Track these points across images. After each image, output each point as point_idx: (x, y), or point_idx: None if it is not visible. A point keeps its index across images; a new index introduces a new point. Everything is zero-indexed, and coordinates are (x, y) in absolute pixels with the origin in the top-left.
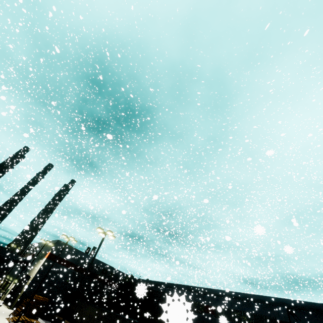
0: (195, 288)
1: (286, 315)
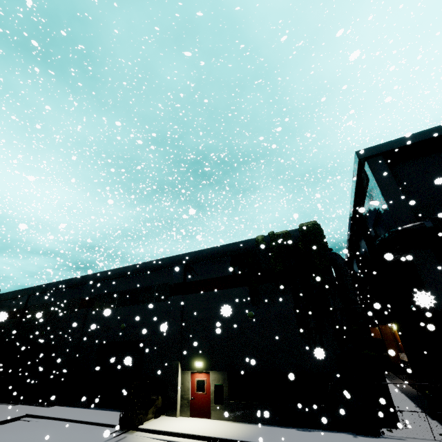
0: (71, 281)
1: (182, 275)
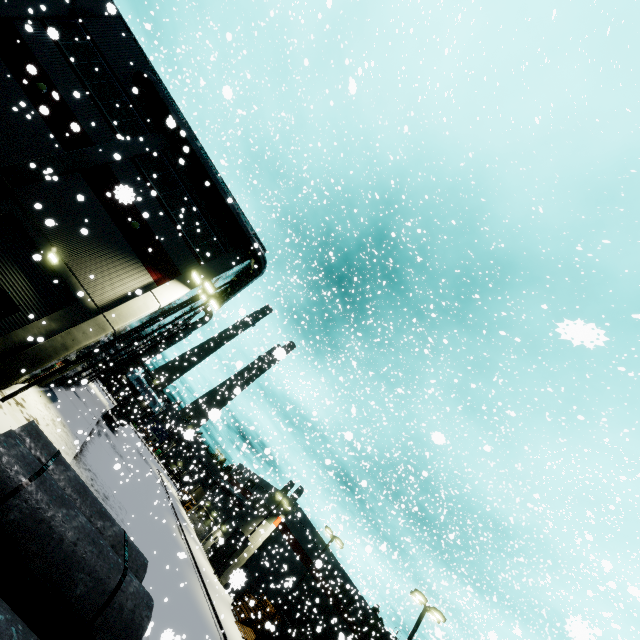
0: None
1: None
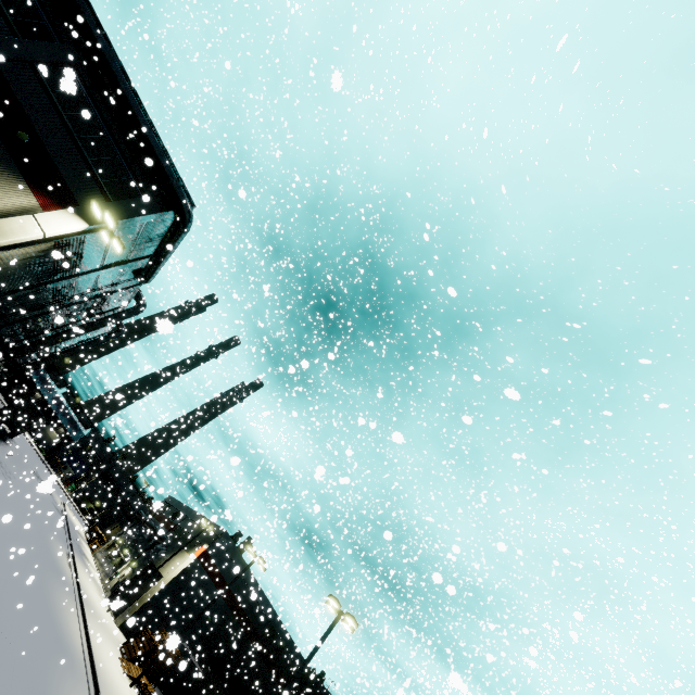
0: None
1: None
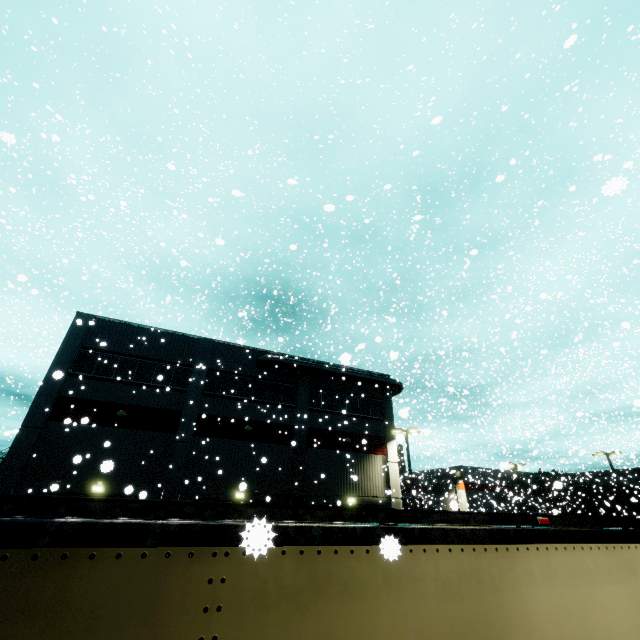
0: None
1: None
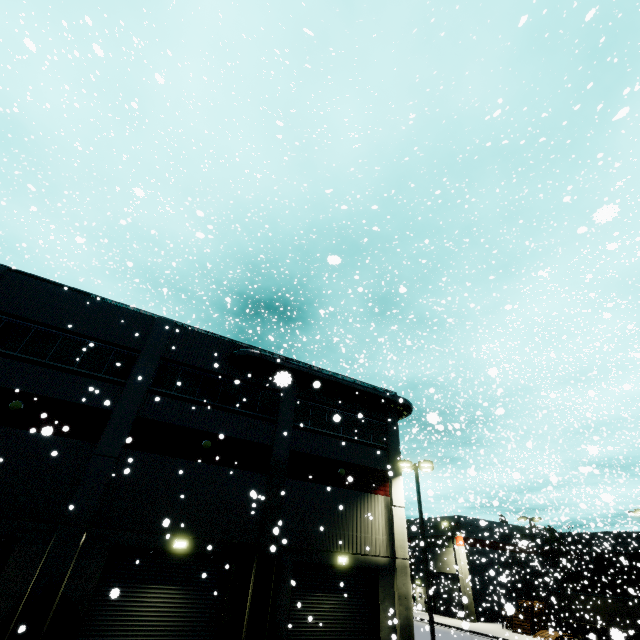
0: None
1: None
